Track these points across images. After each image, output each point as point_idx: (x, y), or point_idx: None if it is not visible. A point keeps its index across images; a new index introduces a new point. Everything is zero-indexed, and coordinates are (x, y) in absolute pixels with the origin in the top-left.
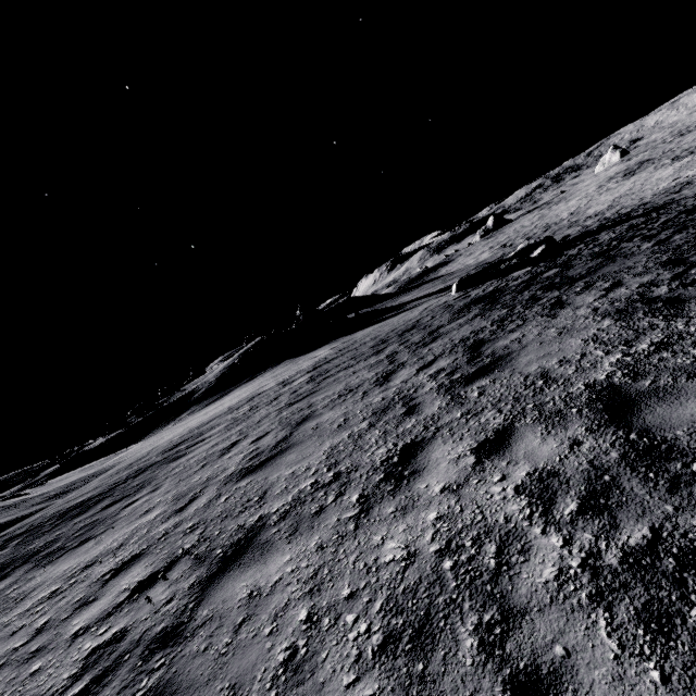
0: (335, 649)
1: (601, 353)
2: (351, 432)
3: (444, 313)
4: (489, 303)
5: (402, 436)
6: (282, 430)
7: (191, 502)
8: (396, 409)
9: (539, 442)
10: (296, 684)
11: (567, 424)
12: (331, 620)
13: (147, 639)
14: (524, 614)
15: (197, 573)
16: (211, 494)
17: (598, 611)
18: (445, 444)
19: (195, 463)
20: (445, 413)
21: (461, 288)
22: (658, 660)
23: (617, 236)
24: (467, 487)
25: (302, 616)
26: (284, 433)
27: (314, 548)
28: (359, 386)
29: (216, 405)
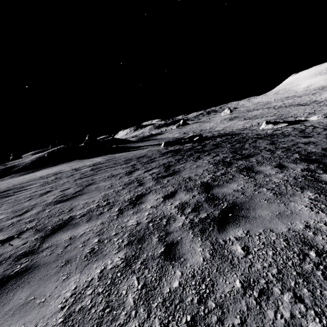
0: (110, 246)
1: (207, 174)
2: (114, 190)
3: (157, 153)
4: (175, 153)
5: (137, 192)
6: (78, 187)
7: (26, 212)
8: (134, 183)
9: (184, 195)
10: (95, 256)
11: (193, 191)
12: (108, 240)
13: (15, 256)
14: (172, 233)
15: (38, 234)
16: (39, 209)
17: (190, 230)
18: (153, 195)
19: (23, 198)
20: (154, 186)
21: (165, 145)
22: (201, 237)
23: (222, 140)
24: (159, 206)
25: (96, 241)
26: (79, 188)
27: (99, 224)
28: (118, 174)
29: (31, 175)
